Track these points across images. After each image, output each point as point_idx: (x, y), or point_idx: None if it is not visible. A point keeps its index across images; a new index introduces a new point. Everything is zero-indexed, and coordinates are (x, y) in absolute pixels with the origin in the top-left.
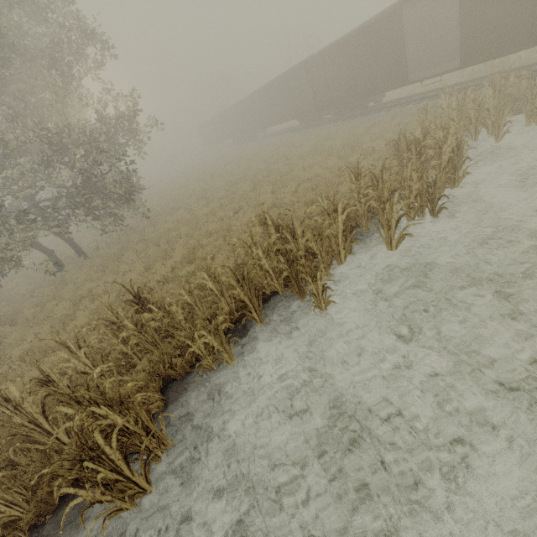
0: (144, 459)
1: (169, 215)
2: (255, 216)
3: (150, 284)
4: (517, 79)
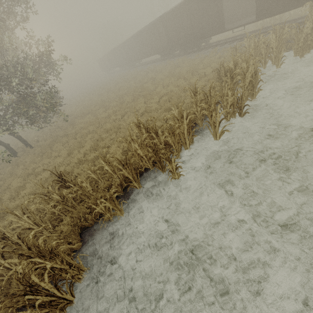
0: (70, 282)
1: (82, 118)
2: (132, 122)
3: (71, 164)
4: (289, 28)
